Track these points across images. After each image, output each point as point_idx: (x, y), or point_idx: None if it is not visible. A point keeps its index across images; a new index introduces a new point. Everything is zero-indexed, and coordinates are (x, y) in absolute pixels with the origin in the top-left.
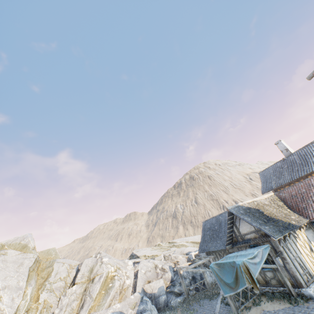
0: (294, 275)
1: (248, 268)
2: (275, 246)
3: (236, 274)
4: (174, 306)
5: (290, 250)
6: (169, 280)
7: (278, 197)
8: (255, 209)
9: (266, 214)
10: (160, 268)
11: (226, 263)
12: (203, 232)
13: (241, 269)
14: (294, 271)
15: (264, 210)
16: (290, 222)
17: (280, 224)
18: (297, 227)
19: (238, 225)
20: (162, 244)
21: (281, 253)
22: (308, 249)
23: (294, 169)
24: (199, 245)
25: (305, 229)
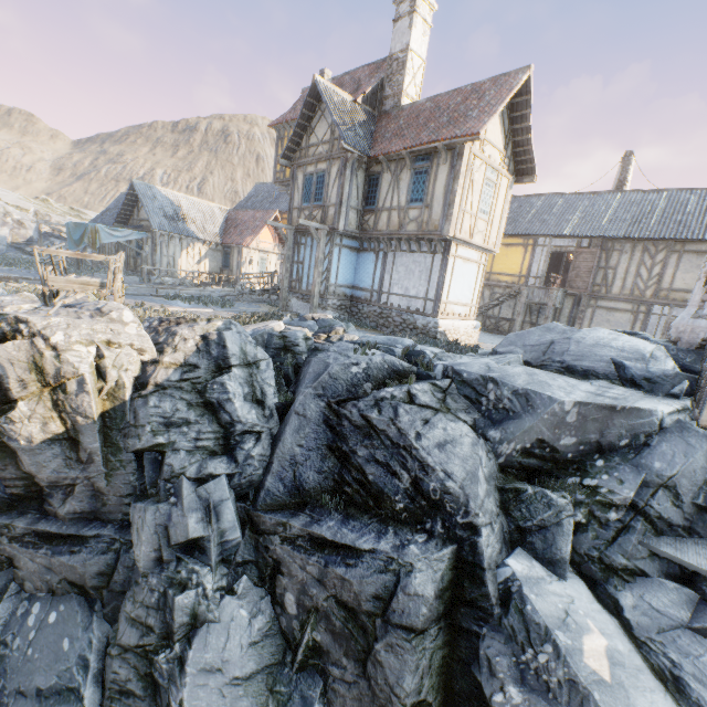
0: (155, 266)
1: (97, 232)
2: (155, 238)
3: (84, 234)
4: (13, 258)
5: (168, 249)
6: (25, 239)
7: (227, 215)
8: (174, 204)
9: (180, 214)
10: (16, 219)
11: (84, 224)
12: (112, 206)
13: (89, 230)
14: (156, 262)
15: (185, 211)
16: (196, 232)
17: (179, 227)
18: (195, 237)
19: (140, 208)
20: (55, 203)
21: (156, 246)
22: (195, 261)
23: (280, 200)
24: (96, 217)
25: (212, 249)
